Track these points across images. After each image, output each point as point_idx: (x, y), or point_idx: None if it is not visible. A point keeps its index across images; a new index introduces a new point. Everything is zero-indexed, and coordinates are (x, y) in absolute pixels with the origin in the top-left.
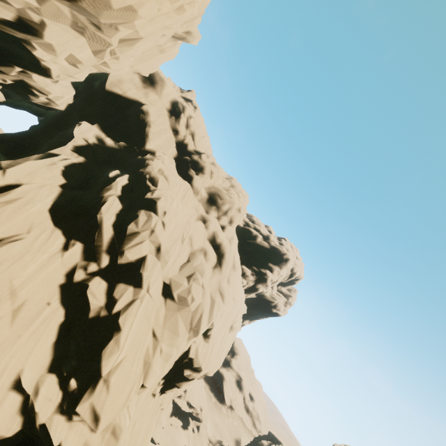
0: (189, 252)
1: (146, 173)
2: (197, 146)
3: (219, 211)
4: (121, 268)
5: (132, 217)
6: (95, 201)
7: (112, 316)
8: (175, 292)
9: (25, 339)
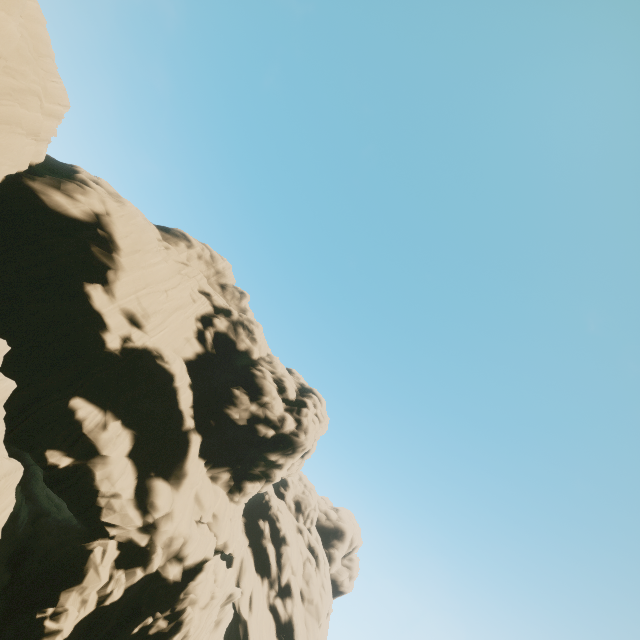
0: (303, 563)
1: (273, 514)
2: None
3: (304, 516)
4: (283, 588)
5: (281, 554)
6: (264, 550)
7: (290, 618)
8: (306, 595)
9: (272, 637)
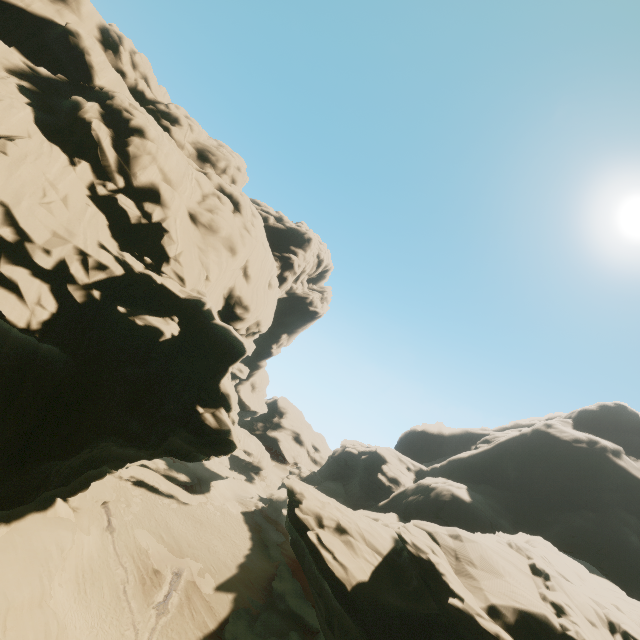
0: (202, 195)
1: (117, 106)
2: (157, 96)
3: (216, 169)
4: (140, 191)
5: (128, 141)
6: (77, 123)
7: (154, 224)
8: (204, 220)
9: (86, 224)
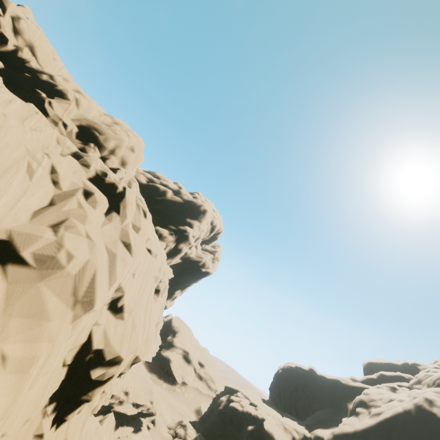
0: (52, 193)
1: None
2: (44, 67)
3: (101, 149)
4: None
5: None
6: None
7: None
8: (25, 250)
9: None
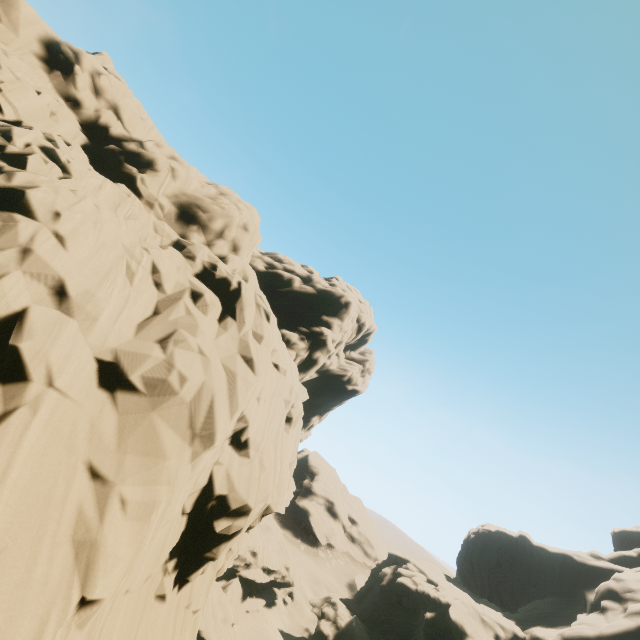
0: (155, 298)
1: None
2: (132, 131)
3: (206, 233)
4: None
5: None
6: None
7: None
8: (133, 373)
9: None
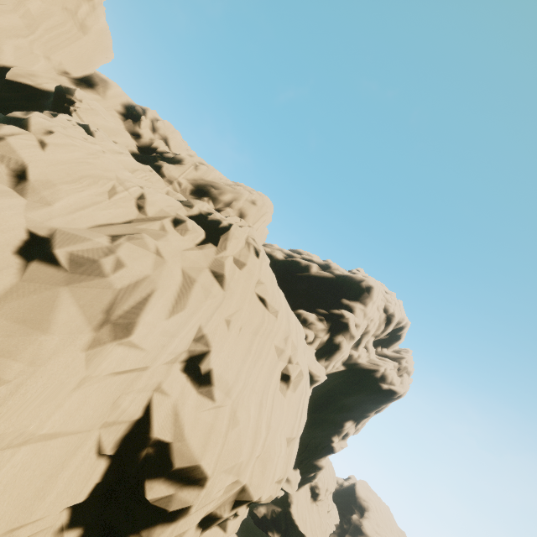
0: (134, 217)
1: None
2: (175, 152)
3: (215, 203)
4: None
5: None
6: None
7: None
8: (61, 248)
9: None
